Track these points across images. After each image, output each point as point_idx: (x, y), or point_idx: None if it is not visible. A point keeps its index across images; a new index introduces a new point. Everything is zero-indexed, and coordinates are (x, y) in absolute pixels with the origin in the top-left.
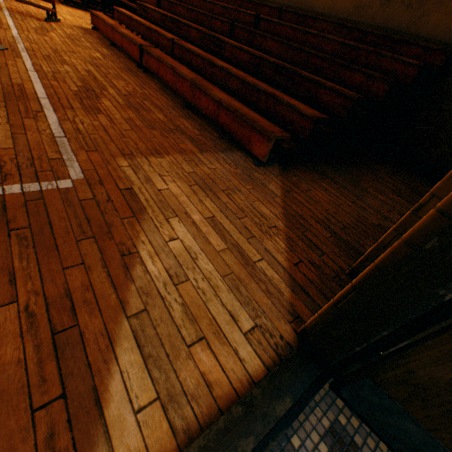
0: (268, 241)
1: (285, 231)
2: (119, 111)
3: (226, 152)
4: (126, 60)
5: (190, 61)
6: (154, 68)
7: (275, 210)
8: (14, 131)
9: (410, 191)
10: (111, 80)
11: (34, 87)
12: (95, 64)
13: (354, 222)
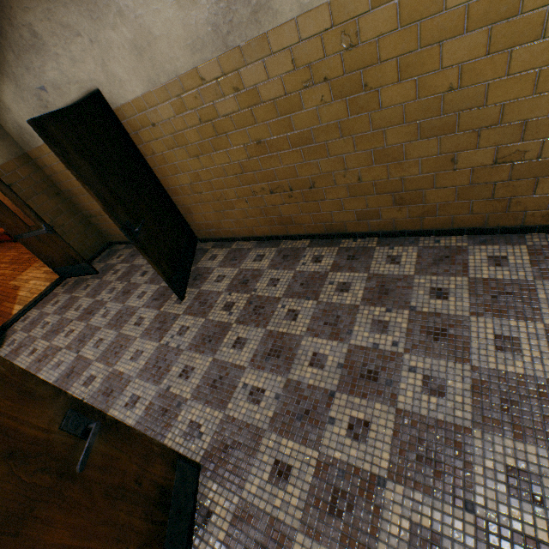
0: None
1: None
2: (8, 270)
3: None
4: (8, 244)
5: None
6: None
7: None
8: None
9: None
10: (2, 261)
11: None
12: None
13: None
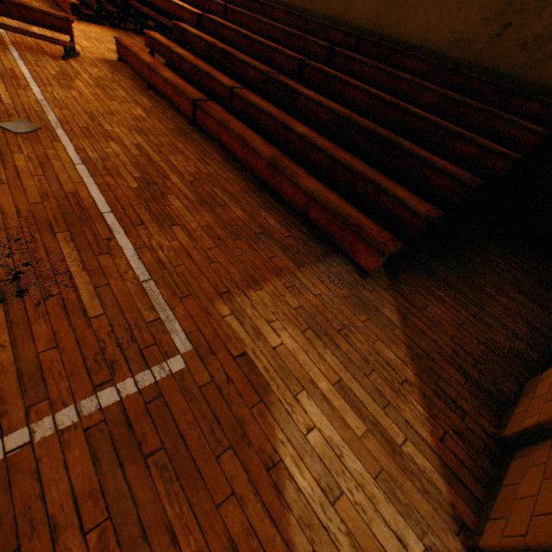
0: (404, 407)
1: (418, 384)
2: (192, 215)
3: (324, 261)
4: (172, 113)
5: (256, 119)
6: (213, 131)
7: (399, 350)
8: (95, 281)
9: (530, 280)
10: (168, 156)
11: (90, 194)
12: (142, 130)
13: (484, 350)
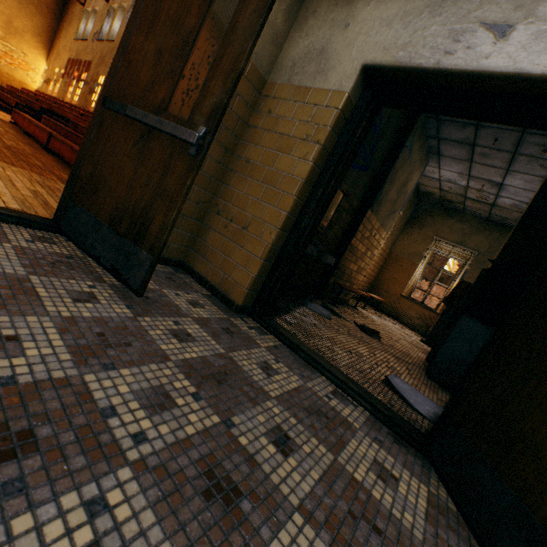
0: None
1: None
2: None
3: None
4: (33, 142)
5: None
6: (58, 149)
7: None
8: None
9: None
10: (2, 138)
11: None
12: None
13: None
